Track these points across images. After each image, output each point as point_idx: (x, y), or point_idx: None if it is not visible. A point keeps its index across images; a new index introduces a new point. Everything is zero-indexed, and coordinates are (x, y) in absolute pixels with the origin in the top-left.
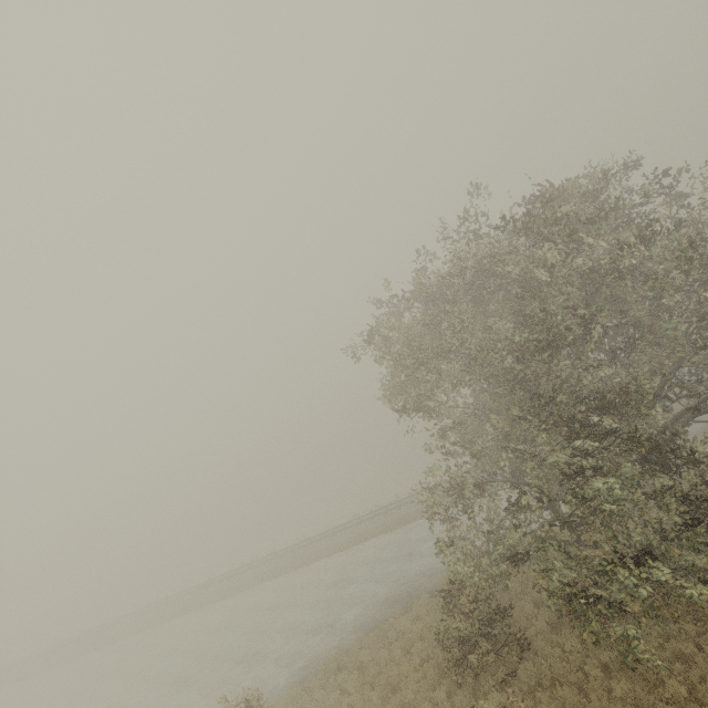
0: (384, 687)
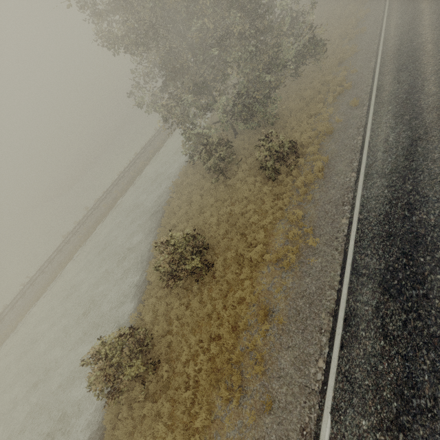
0: (198, 211)
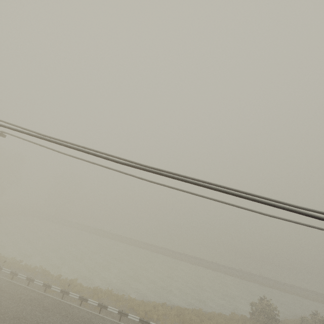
0: None
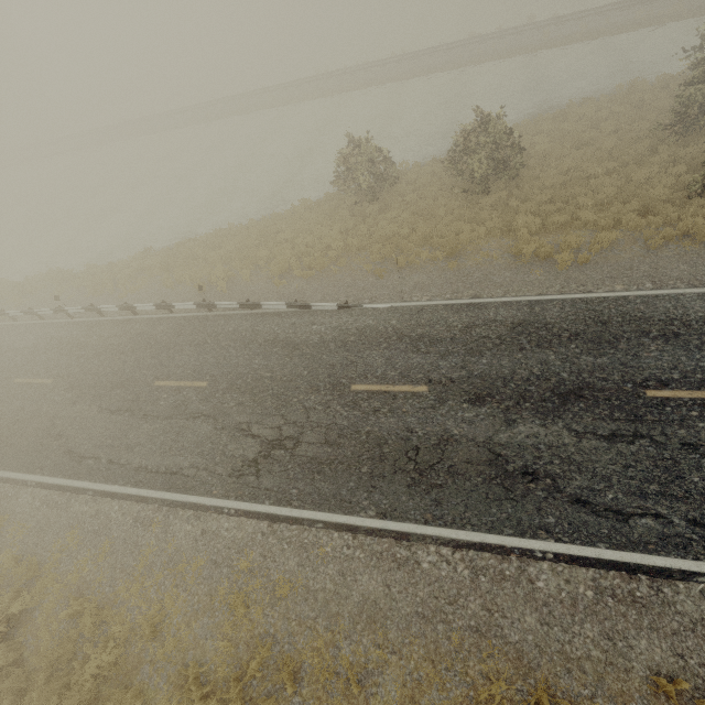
0: (578, 142)
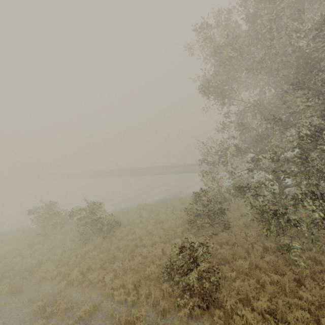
0: (157, 220)
